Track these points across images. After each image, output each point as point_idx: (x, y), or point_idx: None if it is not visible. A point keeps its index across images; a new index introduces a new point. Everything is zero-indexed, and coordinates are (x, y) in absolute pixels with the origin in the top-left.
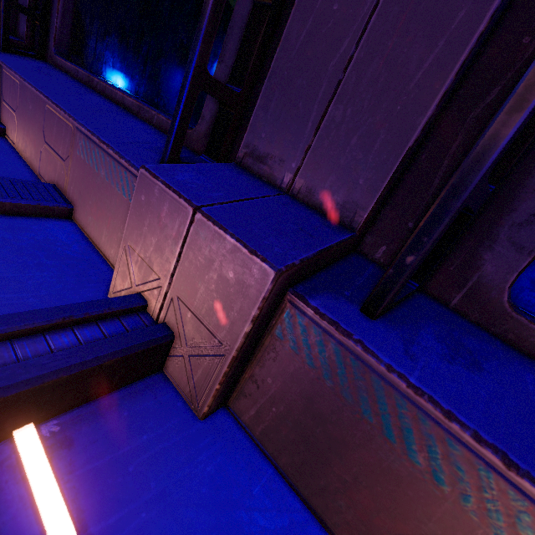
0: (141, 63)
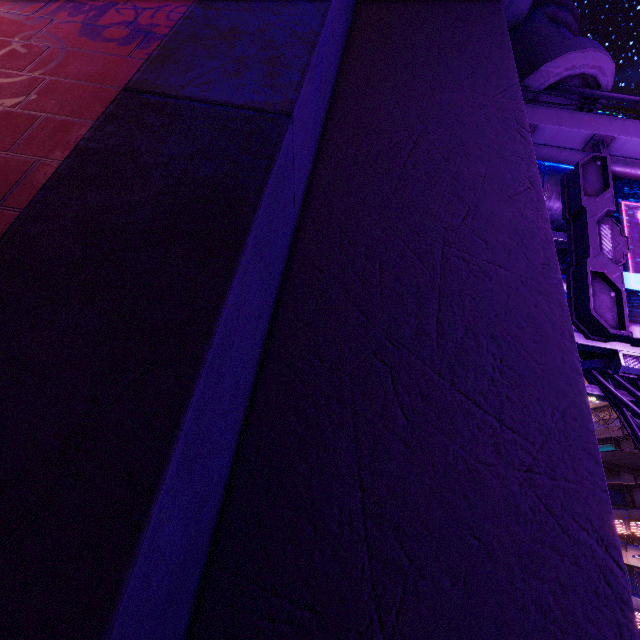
0: (615, 501)
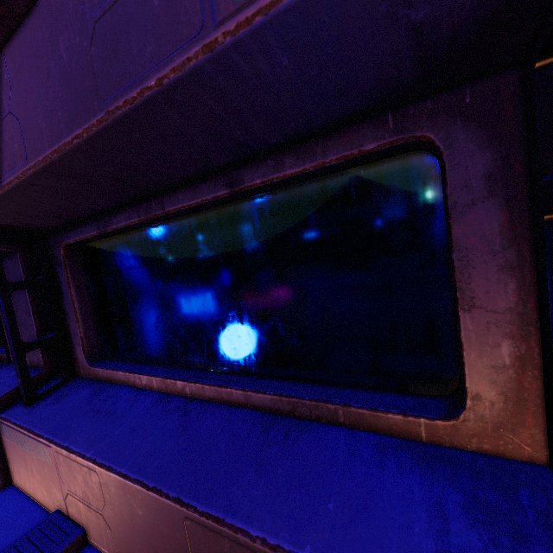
0: None
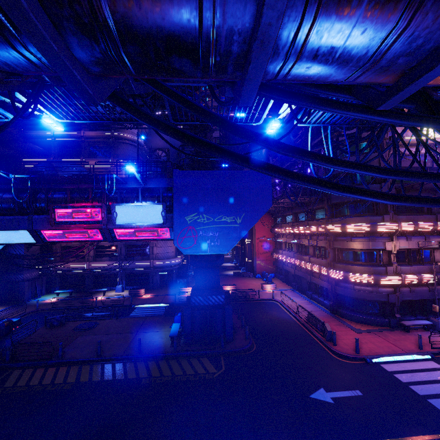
0: (410, 210)
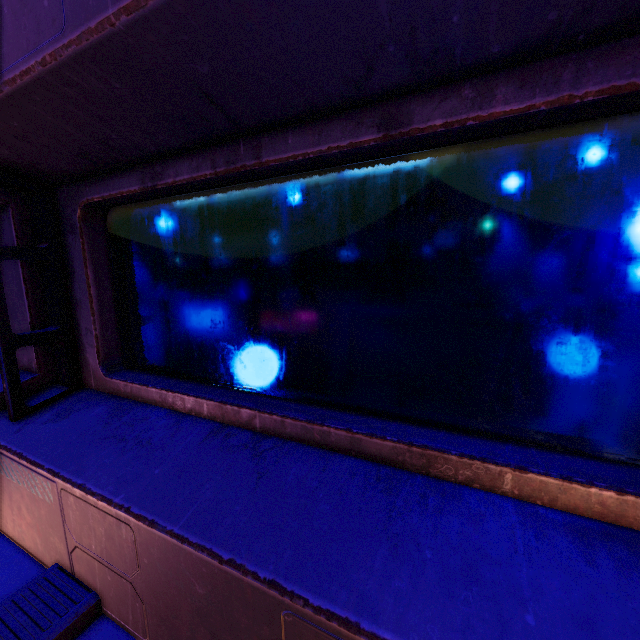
0: None
